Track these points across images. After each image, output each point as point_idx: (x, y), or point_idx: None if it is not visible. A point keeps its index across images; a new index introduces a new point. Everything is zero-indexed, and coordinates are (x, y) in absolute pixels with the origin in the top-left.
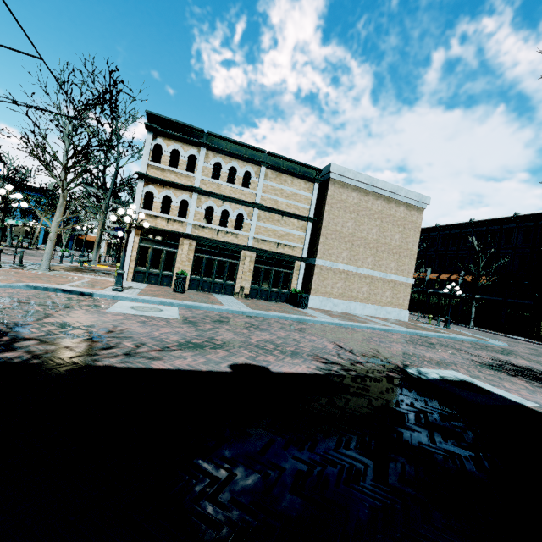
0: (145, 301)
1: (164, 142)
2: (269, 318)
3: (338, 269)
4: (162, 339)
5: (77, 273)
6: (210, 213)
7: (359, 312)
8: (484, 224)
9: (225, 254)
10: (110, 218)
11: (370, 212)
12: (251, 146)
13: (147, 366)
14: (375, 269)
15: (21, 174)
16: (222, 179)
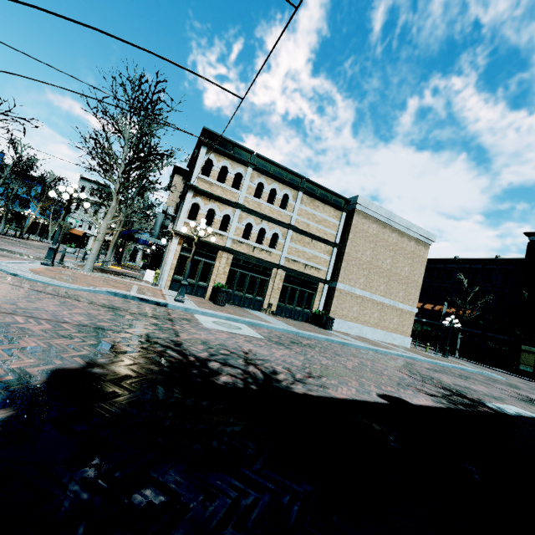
0: (213, 315)
1: (215, 158)
2: (319, 339)
3: (355, 294)
4: (291, 363)
5: (112, 275)
6: (248, 230)
7: (370, 336)
8: (468, 262)
9: (258, 270)
10: (182, 229)
11: (386, 243)
12: (292, 171)
13: (330, 395)
14: (386, 297)
15: (32, 162)
16: (263, 199)
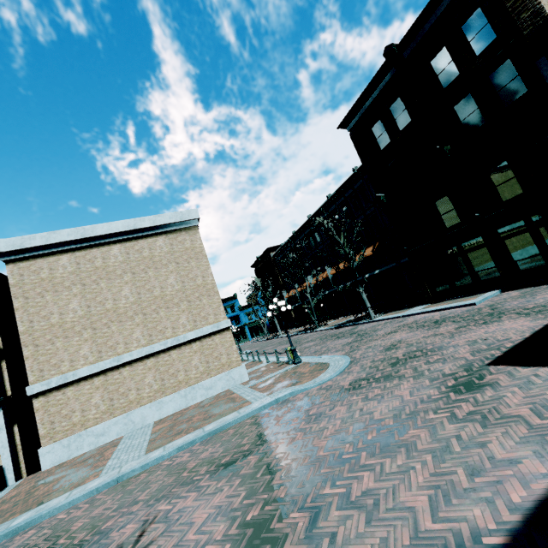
0: None
1: None
2: None
3: (82, 378)
4: None
5: None
6: None
7: (154, 417)
8: (340, 194)
9: None
10: None
11: (105, 271)
12: None
13: None
14: (155, 341)
15: None
16: None
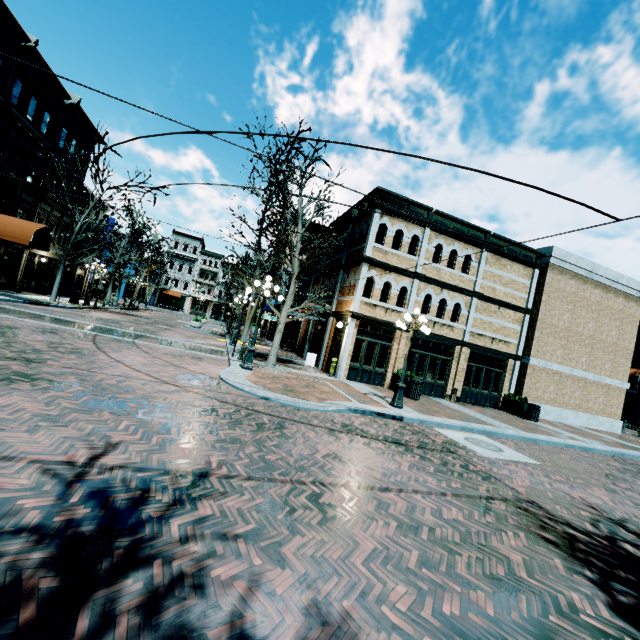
0: (448, 426)
1: (389, 221)
2: (559, 446)
3: (551, 370)
4: None
5: (283, 365)
6: (426, 302)
7: (570, 421)
8: None
9: (438, 349)
10: (397, 323)
11: (587, 302)
12: (476, 226)
13: None
14: (589, 371)
15: (148, 228)
16: (442, 264)
